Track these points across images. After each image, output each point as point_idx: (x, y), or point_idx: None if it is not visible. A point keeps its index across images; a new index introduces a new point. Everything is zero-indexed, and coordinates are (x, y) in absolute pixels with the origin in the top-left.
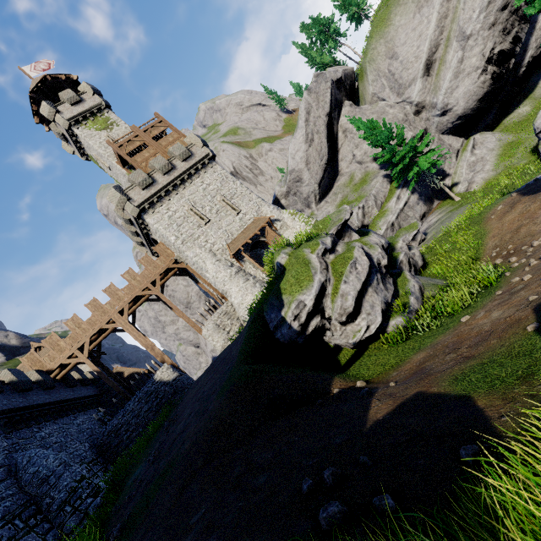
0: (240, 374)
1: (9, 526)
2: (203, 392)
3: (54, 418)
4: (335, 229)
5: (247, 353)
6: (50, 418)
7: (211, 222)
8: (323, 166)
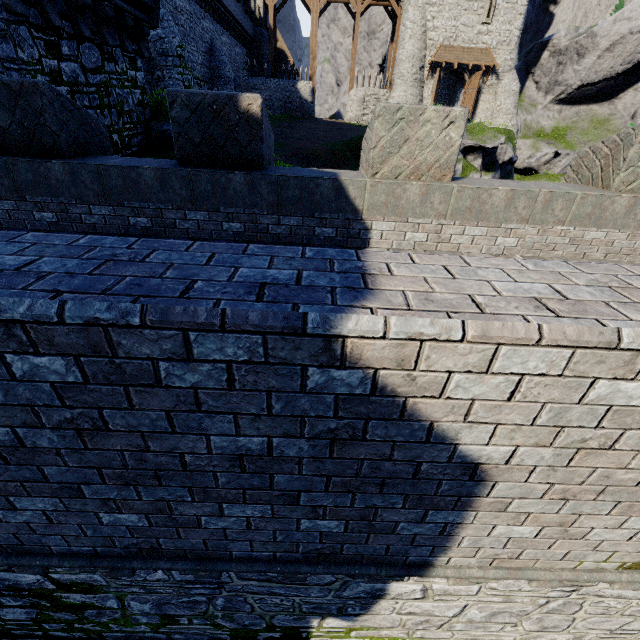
0: (340, 148)
1: (204, 84)
2: (317, 134)
3: (230, 32)
4: (473, 143)
5: (352, 144)
6: (228, 29)
7: (458, 2)
8: (613, 72)
